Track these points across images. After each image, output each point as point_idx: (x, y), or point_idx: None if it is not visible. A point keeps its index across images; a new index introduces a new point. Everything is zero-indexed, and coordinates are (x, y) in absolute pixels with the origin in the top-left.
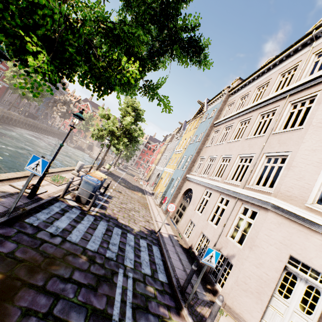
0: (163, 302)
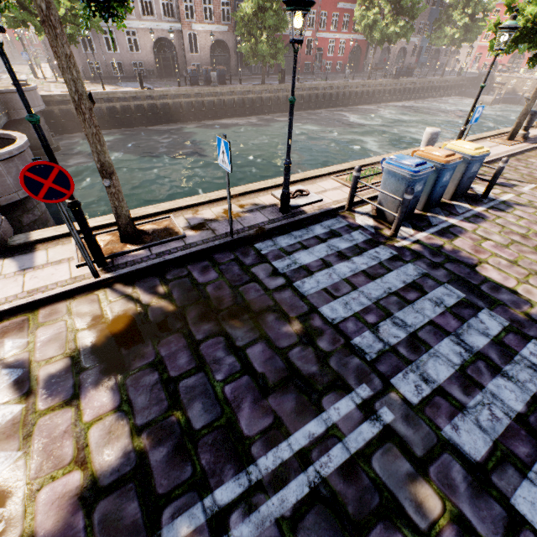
0: None
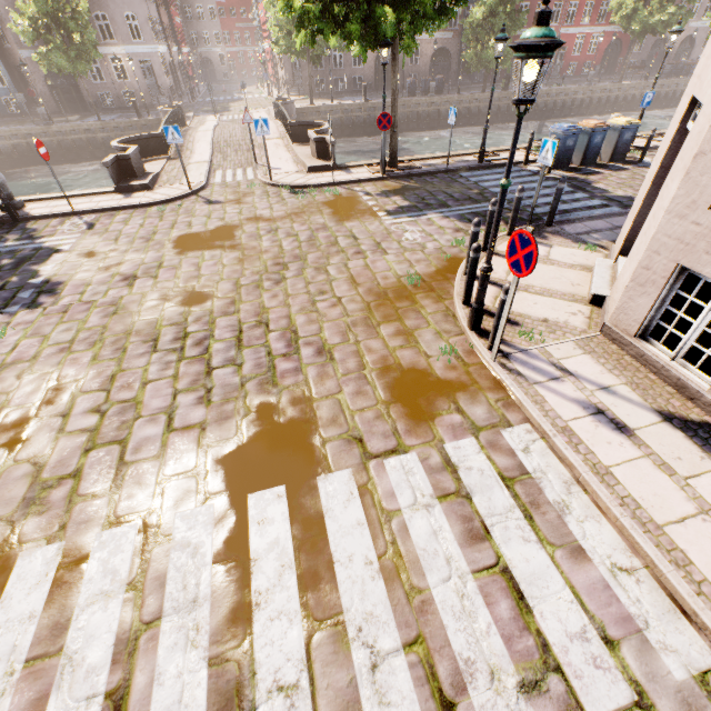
0: None
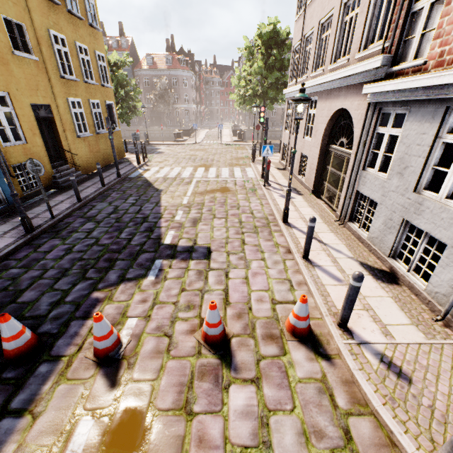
0: None
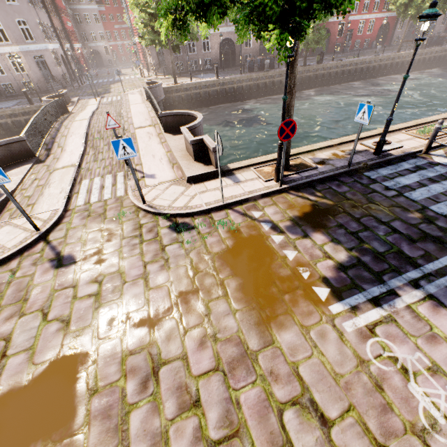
0: None
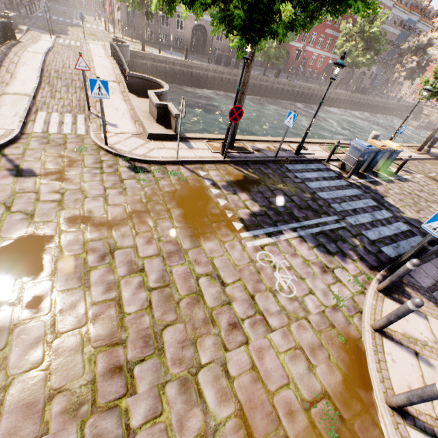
0: (361, 254)
